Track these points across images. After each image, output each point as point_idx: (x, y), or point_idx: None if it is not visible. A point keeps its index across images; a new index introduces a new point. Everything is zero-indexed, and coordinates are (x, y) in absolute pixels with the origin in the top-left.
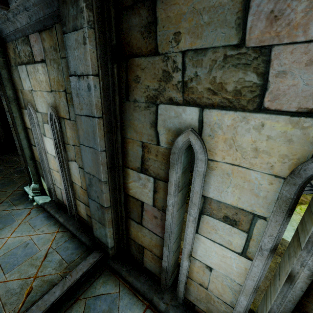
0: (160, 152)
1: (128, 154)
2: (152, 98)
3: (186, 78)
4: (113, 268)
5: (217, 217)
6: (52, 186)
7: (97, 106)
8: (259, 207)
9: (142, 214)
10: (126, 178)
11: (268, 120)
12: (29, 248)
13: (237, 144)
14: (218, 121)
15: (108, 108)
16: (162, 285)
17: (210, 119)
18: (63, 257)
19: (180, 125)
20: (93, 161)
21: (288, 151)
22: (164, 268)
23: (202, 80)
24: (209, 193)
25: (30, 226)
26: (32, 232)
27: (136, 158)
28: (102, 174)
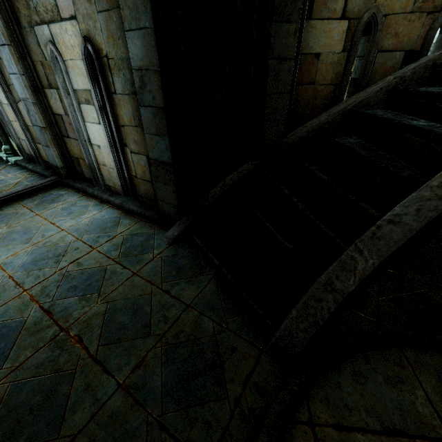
0: (49, 65)
1: (40, 76)
2: (30, 23)
3: (35, 5)
4: (65, 183)
5: (84, 103)
6: (18, 140)
7: (4, 35)
8: (89, 84)
9: (66, 127)
10: (47, 98)
11: (66, 25)
12: (4, 181)
13: (66, 45)
14: (56, 31)
15: (14, 38)
16: (94, 183)
17: (53, 31)
18: (31, 183)
19: (47, 40)
20: (20, 86)
21: (78, 42)
22: (88, 165)
23: (40, 5)
24: (75, 86)
25: (5, 173)
26: (6, 175)
27: (44, 77)
28: (29, 96)
